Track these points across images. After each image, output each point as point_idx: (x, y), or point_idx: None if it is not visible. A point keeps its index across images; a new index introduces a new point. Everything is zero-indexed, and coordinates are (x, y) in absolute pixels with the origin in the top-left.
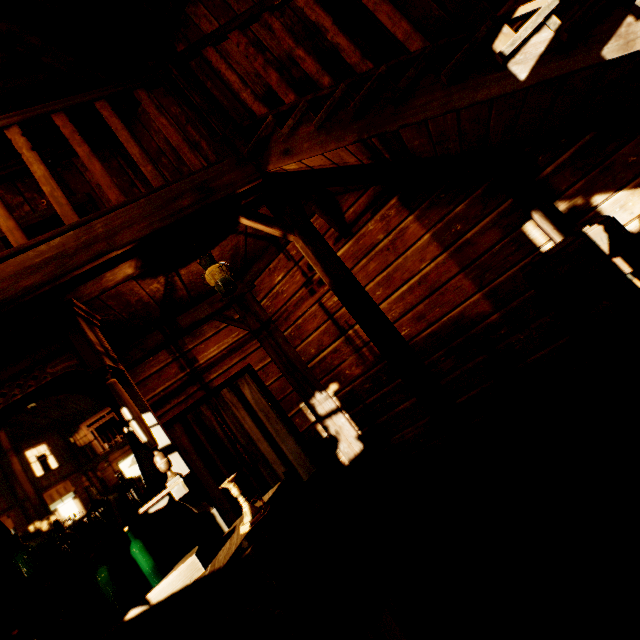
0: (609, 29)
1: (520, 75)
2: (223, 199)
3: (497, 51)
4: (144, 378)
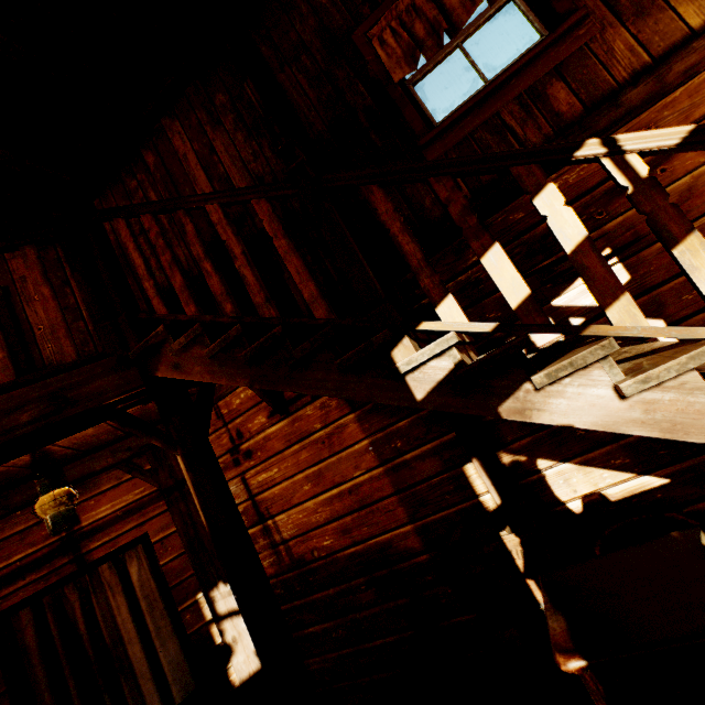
0: (508, 386)
1: (417, 394)
2: (83, 412)
3: (396, 359)
4: (0, 539)
